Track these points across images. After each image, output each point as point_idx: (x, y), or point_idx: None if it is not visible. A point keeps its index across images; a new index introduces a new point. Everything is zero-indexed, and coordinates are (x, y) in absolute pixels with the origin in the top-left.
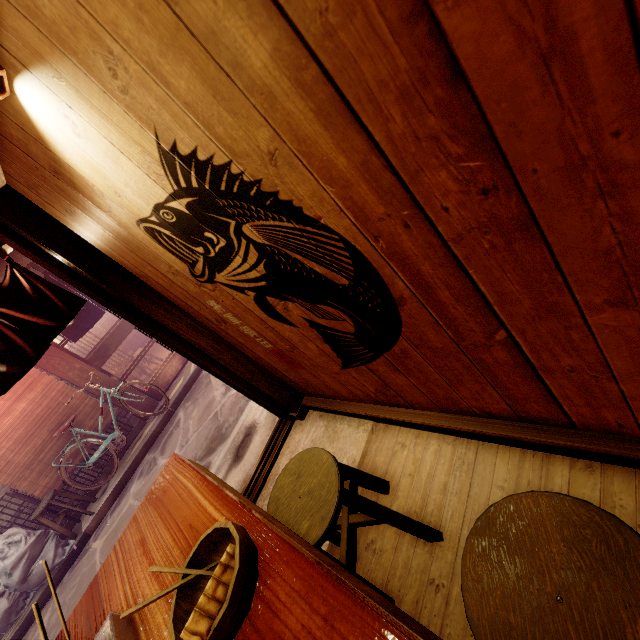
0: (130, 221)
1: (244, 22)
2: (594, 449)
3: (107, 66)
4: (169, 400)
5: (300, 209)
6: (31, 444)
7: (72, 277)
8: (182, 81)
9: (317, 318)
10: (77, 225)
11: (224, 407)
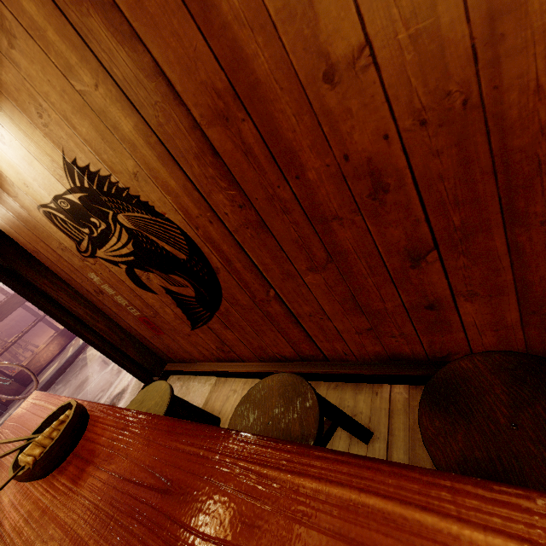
0: (32, 205)
1: (120, 111)
2: (336, 372)
3: (37, 111)
4: (38, 382)
5: (153, 207)
6: None
7: None
8: (84, 128)
9: (170, 286)
10: None
11: (96, 384)
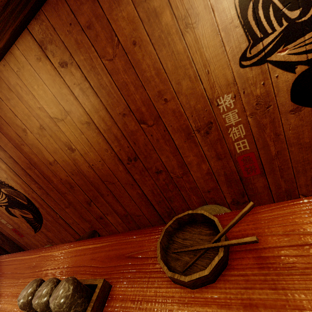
0: None
1: (1, 163)
2: None
3: None
4: None
5: (13, 187)
6: None
7: None
8: None
9: (23, 214)
10: None
11: None
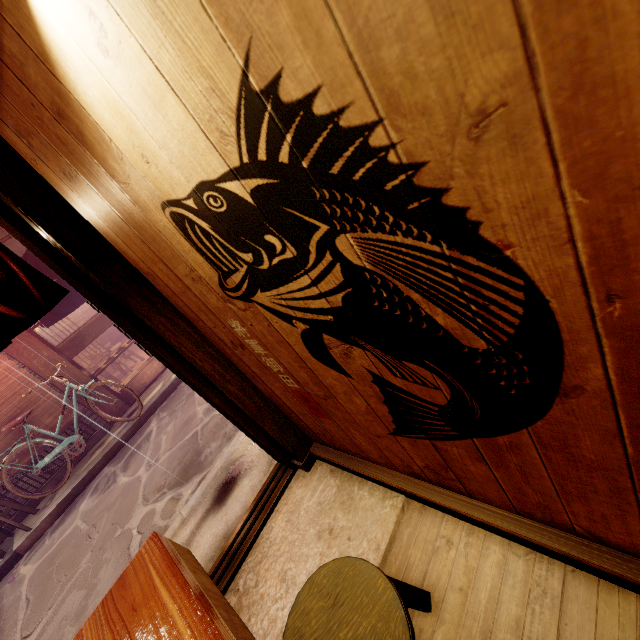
0: (152, 201)
1: None
2: None
3: None
4: (143, 407)
5: (475, 225)
6: None
7: (56, 261)
8: None
9: (391, 376)
10: (75, 195)
11: (206, 428)
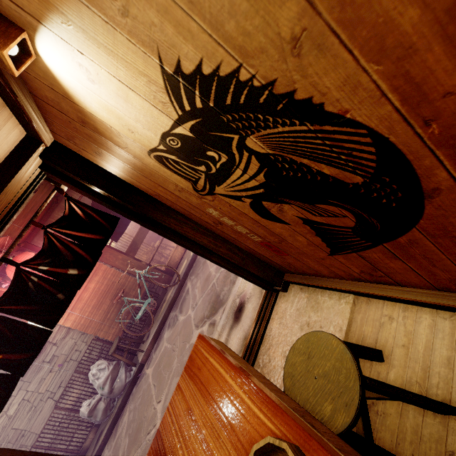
0: (142, 153)
1: None
2: None
3: None
4: (180, 275)
5: (320, 106)
6: (101, 308)
7: (108, 203)
8: None
9: (313, 216)
10: (105, 163)
11: (219, 280)
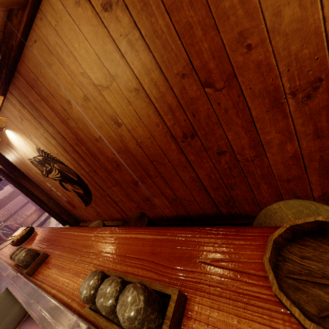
0: (26, 158)
1: (51, 139)
2: None
3: (28, 135)
4: None
5: (64, 163)
6: None
7: (1, 171)
8: (42, 141)
9: (74, 189)
10: (8, 156)
11: None
